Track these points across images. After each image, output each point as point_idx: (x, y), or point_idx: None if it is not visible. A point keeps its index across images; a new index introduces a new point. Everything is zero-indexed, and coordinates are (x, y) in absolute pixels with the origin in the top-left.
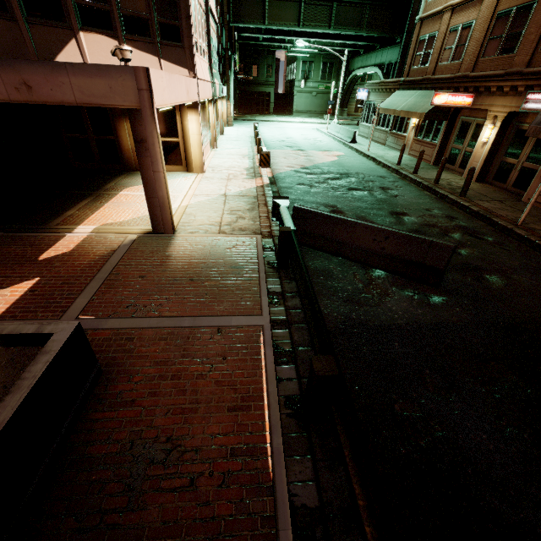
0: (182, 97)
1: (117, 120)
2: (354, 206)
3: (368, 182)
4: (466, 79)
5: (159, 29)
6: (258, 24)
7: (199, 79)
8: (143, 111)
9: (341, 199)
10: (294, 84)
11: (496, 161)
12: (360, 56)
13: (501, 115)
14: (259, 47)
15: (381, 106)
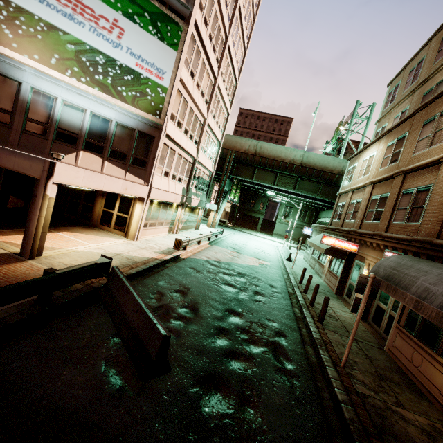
0: (111, 188)
1: (99, 197)
2: (205, 294)
3: (253, 285)
4: (354, 233)
5: (133, 159)
6: (248, 179)
7: (155, 188)
8: (41, 180)
9: (203, 286)
10: (277, 217)
11: (374, 303)
12: (325, 211)
13: (372, 264)
14: (257, 192)
15: (309, 240)
